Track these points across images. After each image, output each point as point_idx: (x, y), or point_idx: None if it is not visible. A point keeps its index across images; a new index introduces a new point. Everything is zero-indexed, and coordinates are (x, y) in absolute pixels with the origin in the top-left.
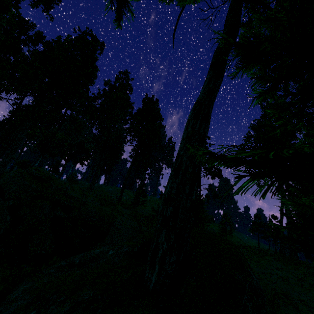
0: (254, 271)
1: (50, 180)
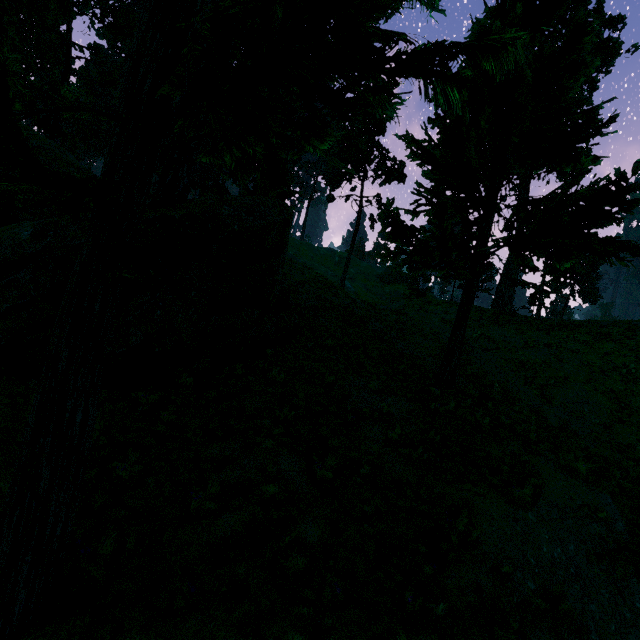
0: (409, 314)
1: (27, 134)
